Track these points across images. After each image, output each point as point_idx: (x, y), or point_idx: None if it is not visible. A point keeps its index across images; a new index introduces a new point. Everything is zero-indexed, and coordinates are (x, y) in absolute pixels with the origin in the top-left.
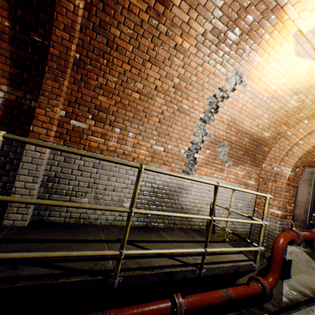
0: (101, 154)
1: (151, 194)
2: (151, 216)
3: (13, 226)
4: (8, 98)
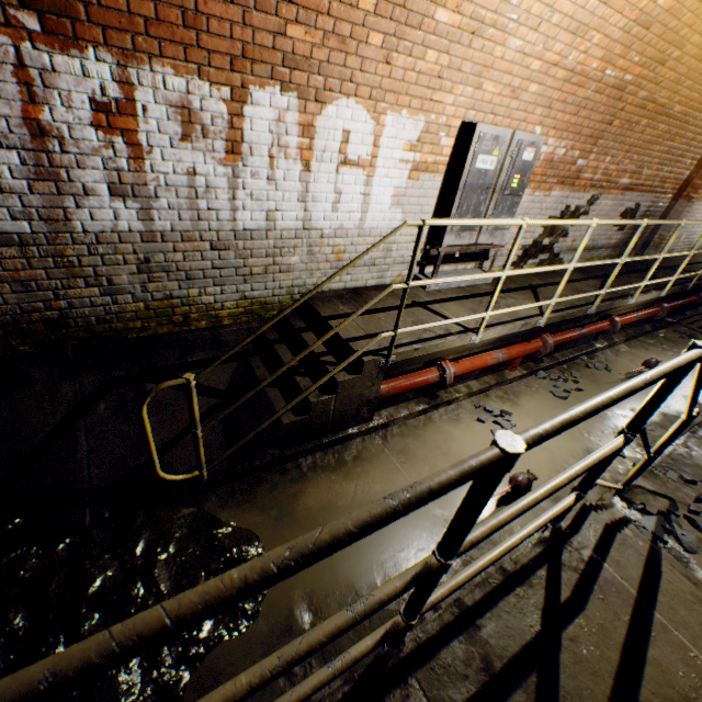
0: (694, 202)
1: (696, 226)
2: (685, 244)
3: (653, 259)
4: (686, 176)
